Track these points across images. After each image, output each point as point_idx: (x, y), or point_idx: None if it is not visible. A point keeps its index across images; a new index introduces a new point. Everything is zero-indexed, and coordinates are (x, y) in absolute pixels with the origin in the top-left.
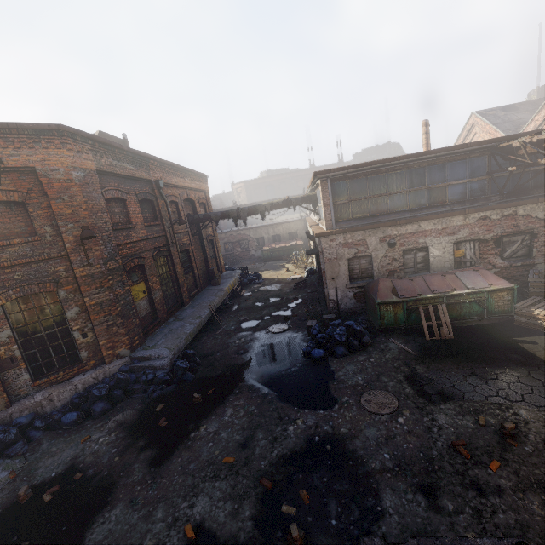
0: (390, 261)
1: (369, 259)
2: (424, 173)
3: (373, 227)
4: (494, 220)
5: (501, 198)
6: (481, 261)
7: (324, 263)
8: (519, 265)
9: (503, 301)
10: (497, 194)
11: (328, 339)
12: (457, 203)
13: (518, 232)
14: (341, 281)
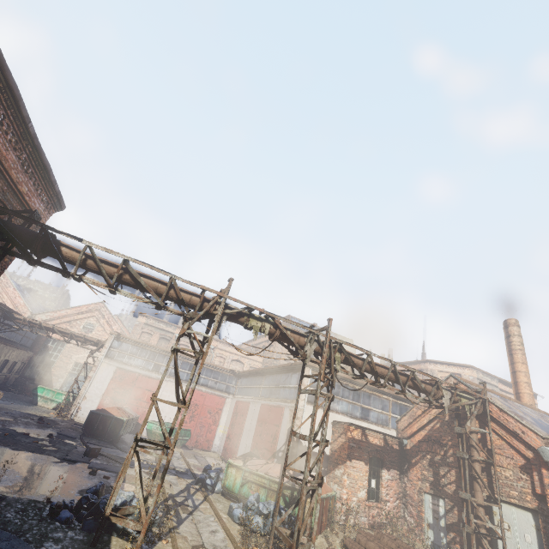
0: None
1: None
2: None
3: None
4: None
5: None
6: None
7: None
8: None
9: None
10: None
11: None
12: None
13: None
14: None
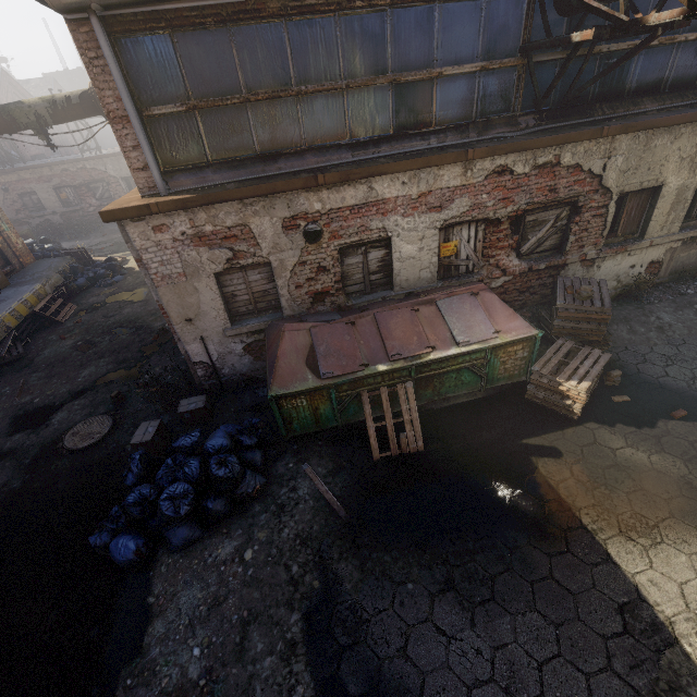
0: (313, 272)
1: (266, 270)
2: (383, 31)
3: (260, 193)
4: (518, 177)
5: (538, 122)
6: (485, 263)
7: (156, 288)
8: (544, 267)
9: (515, 361)
10: (532, 111)
11: (155, 502)
12: (454, 131)
13: (553, 202)
14: (211, 323)
